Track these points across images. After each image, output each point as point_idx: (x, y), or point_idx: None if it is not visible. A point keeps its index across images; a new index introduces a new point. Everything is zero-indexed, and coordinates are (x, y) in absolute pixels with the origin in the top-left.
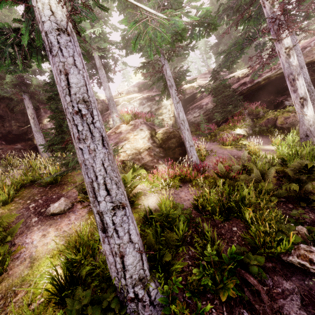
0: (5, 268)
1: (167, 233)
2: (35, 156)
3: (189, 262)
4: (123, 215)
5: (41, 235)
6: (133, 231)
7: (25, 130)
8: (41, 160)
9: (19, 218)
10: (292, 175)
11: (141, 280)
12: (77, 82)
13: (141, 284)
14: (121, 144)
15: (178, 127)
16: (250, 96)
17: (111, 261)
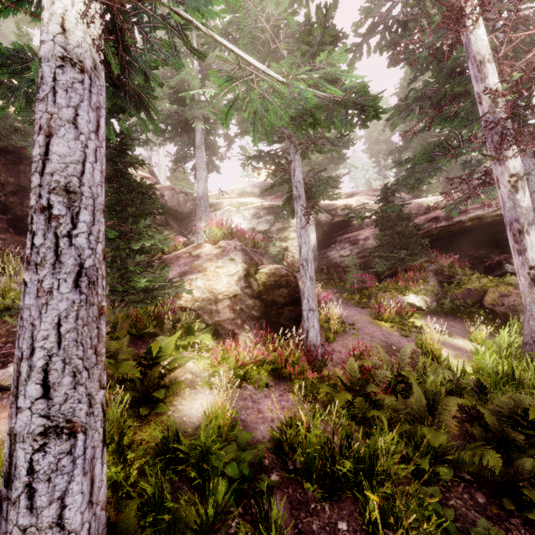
0: None
1: (180, 505)
2: None
3: None
4: (65, 452)
5: None
6: (76, 498)
7: None
8: None
9: None
10: (493, 426)
11: None
12: (65, 153)
13: None
14: (189, 277)
15: None
16: (445, 241)
17: None
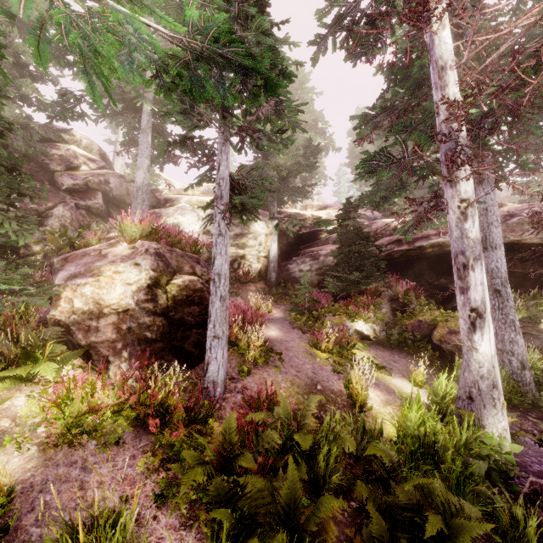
0: None
1: None
2: None
3: None
4: None
5: None
6: None
7: None
8: None
9: None
10: (380, 539)
11: None
12: None
13: None
14: (77, 281)
15: (269, 278)
16: (407, 266)
17: None
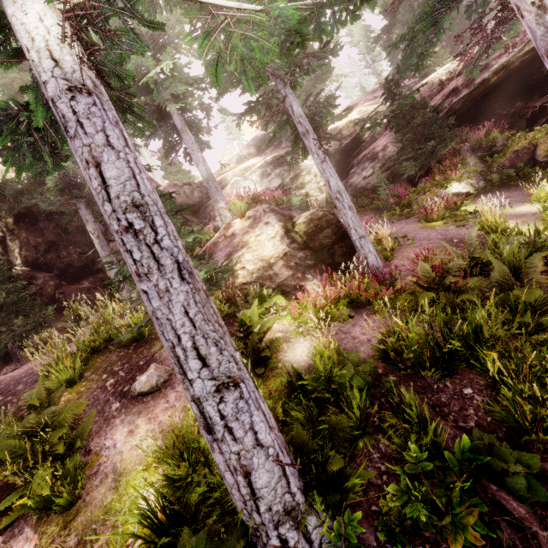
0: (78, 493)
1: (331, 416)
2: (112, 296)
3: (382, 466)
4: (238, 399)
5: (126, 432)
6: (261, 425)
7: (90, 257)
8: (114, 306)
9: (93, 406)
10: None
11: (288, 513)
12: (117, 175)
13: (291, 520)
14: (236, 255)
15: None
16: (471, 112)
17: (231, 482)
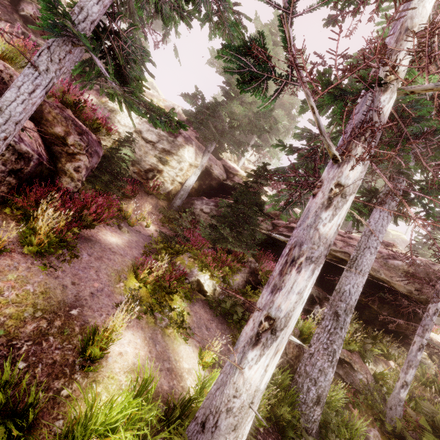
0: None
1: None
2: None
3: None
4: None
5: None
6: None
7: None
8: None
9: None
10: None
11: None
12: None
13: None
14: None
15: (173, 202)
16: None
17: None
